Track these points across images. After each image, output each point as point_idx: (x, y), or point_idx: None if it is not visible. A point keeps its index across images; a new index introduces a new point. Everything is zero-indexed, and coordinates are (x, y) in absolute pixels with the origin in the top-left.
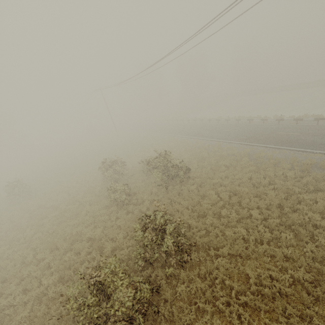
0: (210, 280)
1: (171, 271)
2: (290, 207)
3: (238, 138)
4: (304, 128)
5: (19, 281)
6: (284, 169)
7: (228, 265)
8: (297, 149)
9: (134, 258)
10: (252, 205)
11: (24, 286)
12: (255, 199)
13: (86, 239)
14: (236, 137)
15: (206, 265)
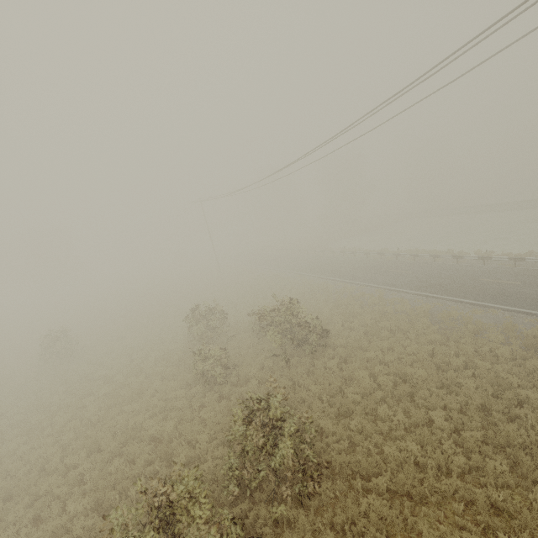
0: (353, 537)
1: (283, 511)
2: (503, 413)
3: (414, 285)
4: (528, 274)
5: (31, 501)
6: (493, 342)
7: (386, 511)
8: (516, 309)
9: (223, 480)
10: (434, 403)
11: (37, 511)
12: (439, 392)
13: (148, 439)
14: (410, 283)
15: (346, 507)
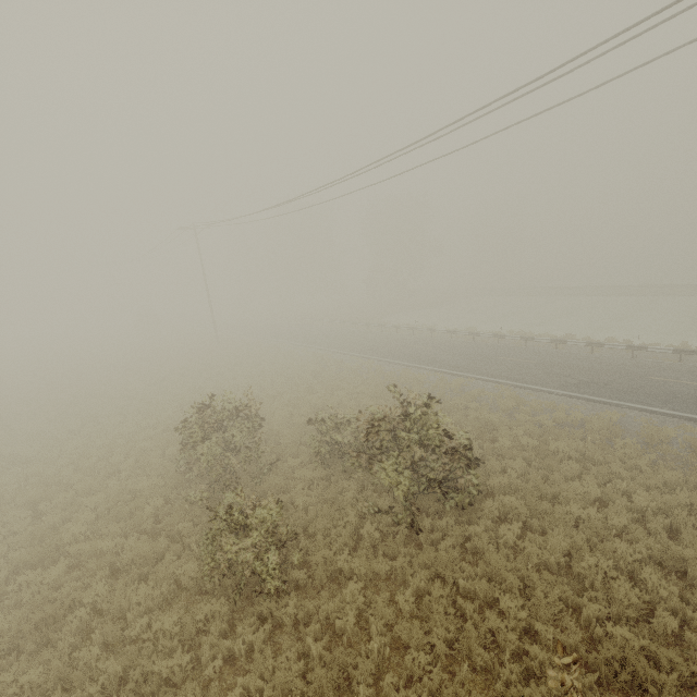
0: None
1: None
2: None
3: (555, 382)
4: None
5: None
6: None
7: None
8: None
9: None
10: None
11: None
12: None
13: None
14: (546, 379)
15: None
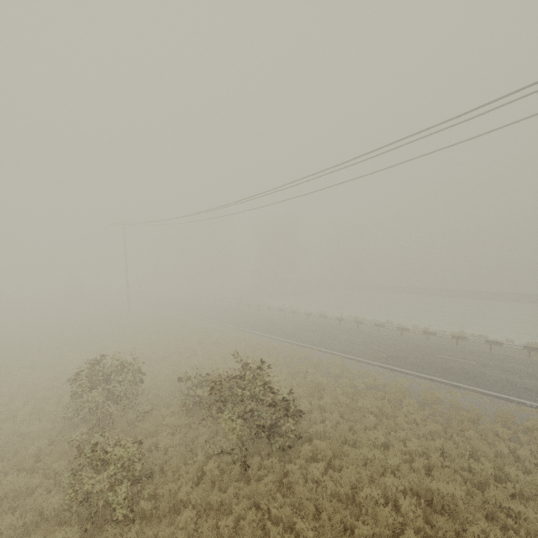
0: None
1: None
2: None
3: (372, 355)
4: (476, 354)
5: None
6: (501, 437)
7: None
8: (492, 393)
9: None
10: None
11: None
12: (494, 530)
13: None
14: (367, 352)
15: None
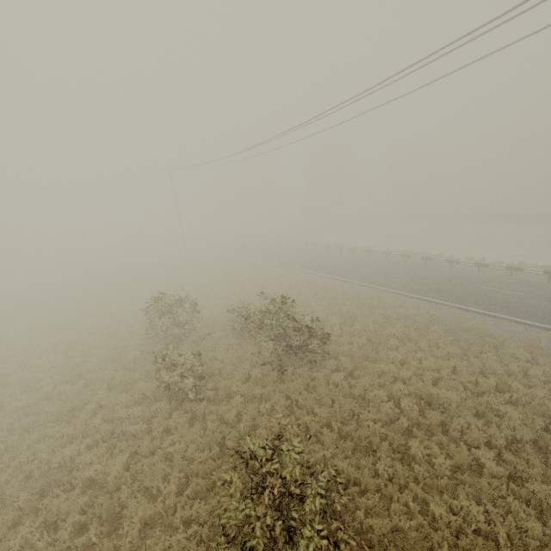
0: None
1: None
2: None
3: (412, 288)
4: (528, 286)
5: None
6: (518, 360)
7: None
8: (529, 322)
9: None
10: (476, 438)
11: None
12: (477, 423)
13: (82, 484)
14: (407, 286)
15: None
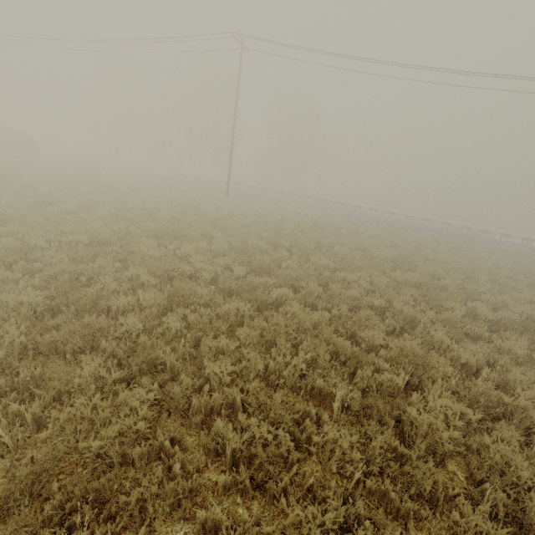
0: None
1: None
2: None
3: None
4: None
5: None
6: None
7: None
8: None
9: None
10: None
11: None
12: None
13: None
14: None
15: None
